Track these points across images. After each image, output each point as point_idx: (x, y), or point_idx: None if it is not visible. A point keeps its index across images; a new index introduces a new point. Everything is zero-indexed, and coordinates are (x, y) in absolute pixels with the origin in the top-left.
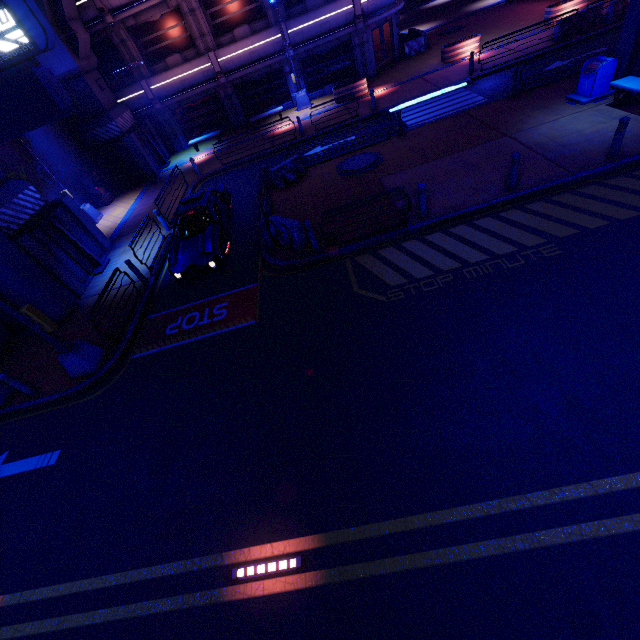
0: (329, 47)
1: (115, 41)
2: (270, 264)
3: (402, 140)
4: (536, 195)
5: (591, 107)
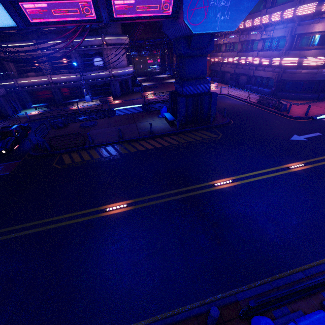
0: (101, 83)
1: (4, 62)
2: (30, 154)
3: (108, 119)
4: (128, 141)
5: (161, 119)
